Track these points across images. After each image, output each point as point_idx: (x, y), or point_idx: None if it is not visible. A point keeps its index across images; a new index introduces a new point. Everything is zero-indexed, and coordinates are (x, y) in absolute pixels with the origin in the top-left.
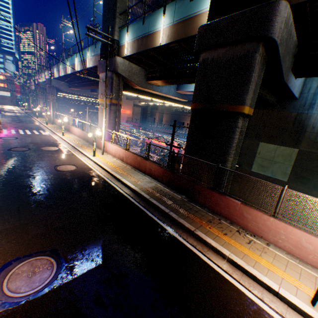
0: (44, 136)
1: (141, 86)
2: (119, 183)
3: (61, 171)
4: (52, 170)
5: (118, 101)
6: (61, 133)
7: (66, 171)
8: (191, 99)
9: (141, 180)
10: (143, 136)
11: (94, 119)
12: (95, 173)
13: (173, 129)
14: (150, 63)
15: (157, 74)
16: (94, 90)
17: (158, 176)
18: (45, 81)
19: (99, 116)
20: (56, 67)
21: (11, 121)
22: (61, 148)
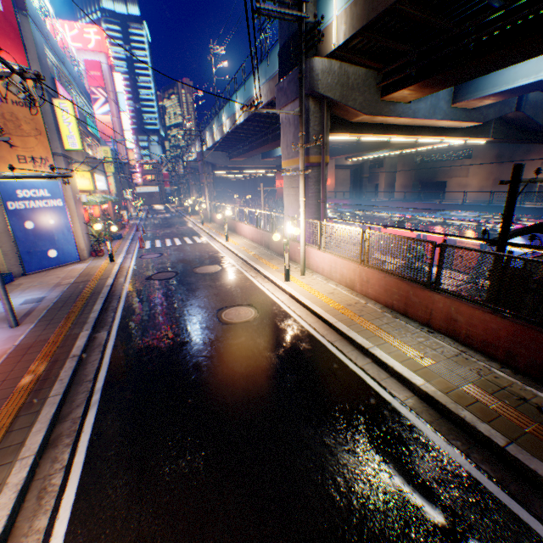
0: (199, 247)
1: (369, 112)
2: (367, 362)
3: (228, 325)
4: (212, 321)
5: (321, 156)
6: (224, 238)
7: (238, 323)
8: (488, 118)
9: (428, 351)
10: (371, 224)
11: (270, 204)
12: (298, 328)
13: (511, 192)
14: (394, 47)
15: (412, 69)
16: (267, 154)
17: (485, 342)
18: (196, 159)
19: (284, 196)
20: (209, 130)
21: (157, 228)
22: (226, 267)
